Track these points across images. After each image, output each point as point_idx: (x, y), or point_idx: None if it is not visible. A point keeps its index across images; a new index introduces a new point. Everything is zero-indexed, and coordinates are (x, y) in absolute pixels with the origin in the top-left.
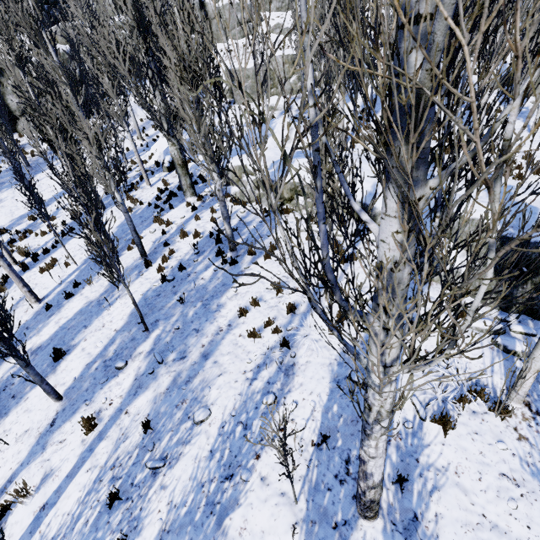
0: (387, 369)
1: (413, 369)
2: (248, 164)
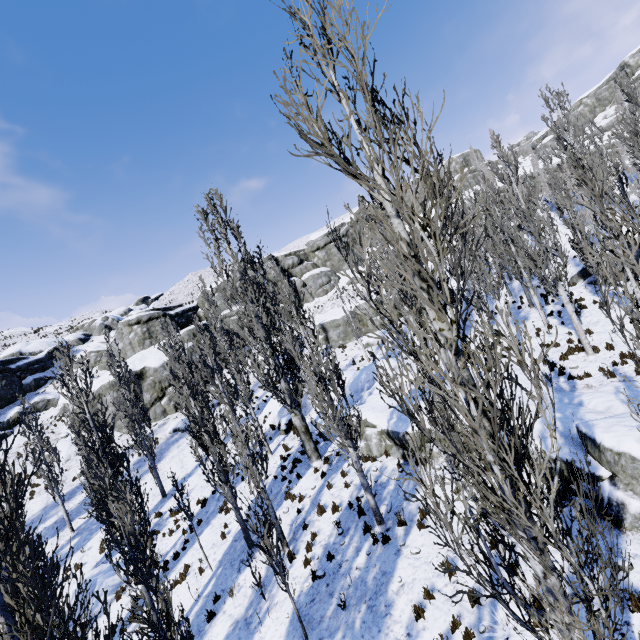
0: None
1: None
2: (368, 417)
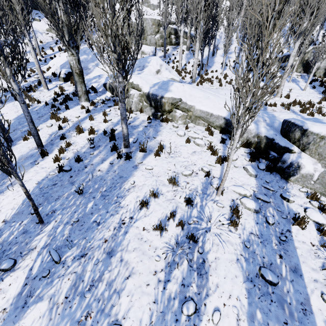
0: None
1: None
2: (135, 81)
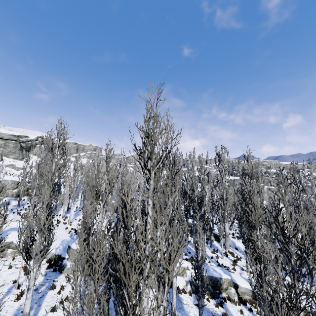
0: (36, 264)
1: (40, 261)
2: None
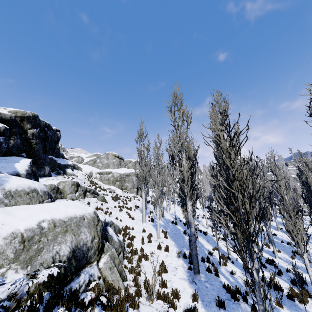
0: None
1: None
2: None
